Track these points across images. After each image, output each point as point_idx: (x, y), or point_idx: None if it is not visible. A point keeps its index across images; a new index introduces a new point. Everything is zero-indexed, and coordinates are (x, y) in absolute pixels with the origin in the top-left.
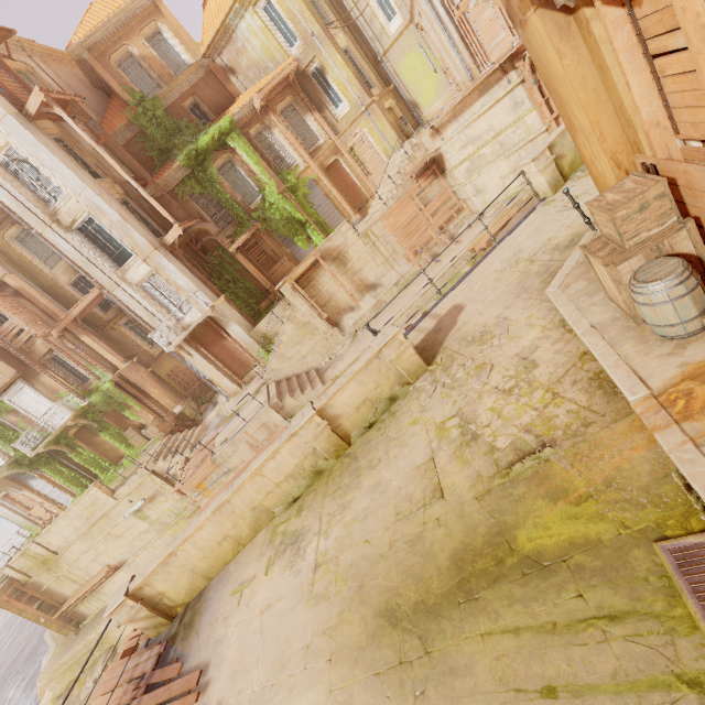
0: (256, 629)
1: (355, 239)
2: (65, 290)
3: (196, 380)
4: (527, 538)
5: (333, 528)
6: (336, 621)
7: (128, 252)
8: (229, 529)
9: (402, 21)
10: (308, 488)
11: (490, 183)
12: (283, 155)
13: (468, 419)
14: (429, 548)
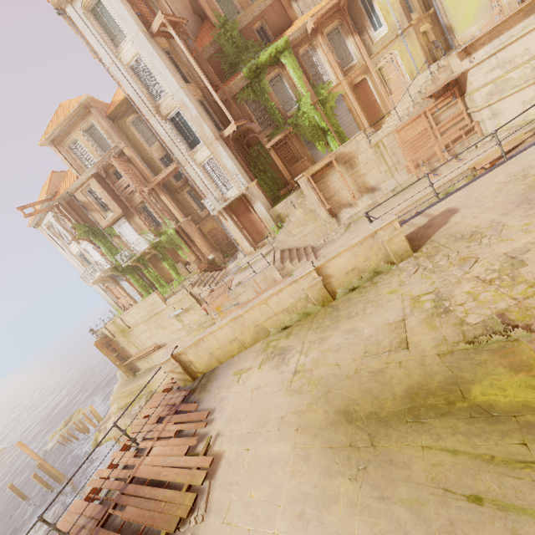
0: (247, 398)
1: (366, 148)
2: (156, 162)
3: (225, 239)
4: (480, 392)
5: (312, 351)
6: (305, 408)
7: (198, 140)
8: (238, 334)
9: None
10: (297, 322)
11: (509, 107)
12: (321, 72)
13: (443, 297)
14: (388, 380)
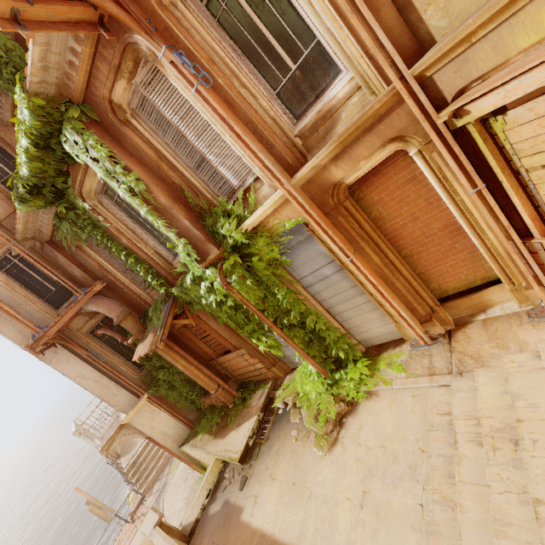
0: None
1: None
2: None
3: None
4: None
5: None
6: None
7: None
8: None
9: None
10: None
11: None
12: (209, 161)
13: None
14: None
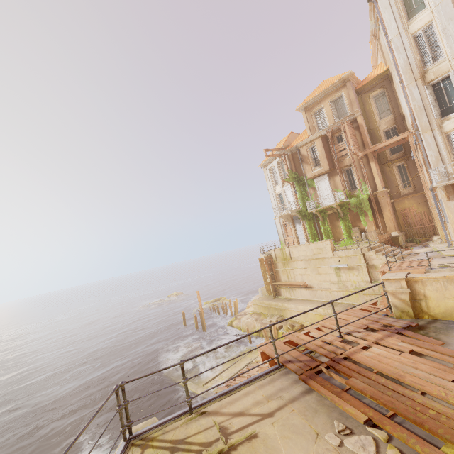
0: None
1: None
2: (379, 133)
3: (419, 224)
4: None
5: None
6: None
7: None
8: None
9: None
10: None
11: None
12: None
13: None
14: None
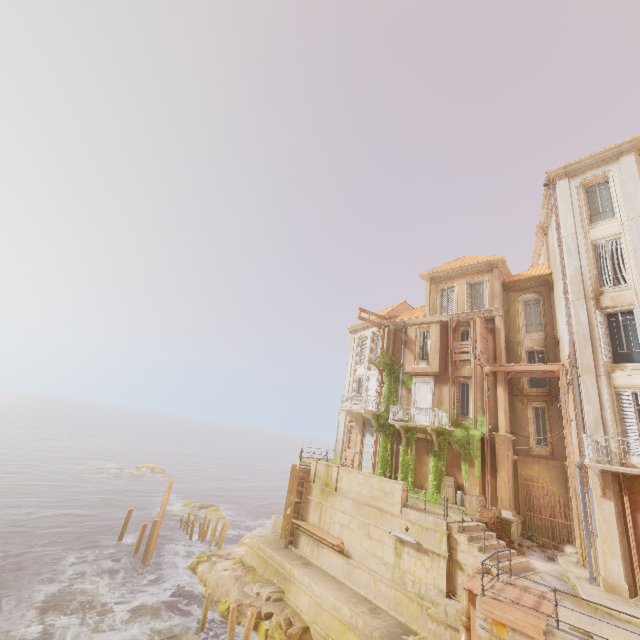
0: None
1: None
2: (520, 350)
3: (548, 512)
4: None
5: None
6: None
7: (638, 357)
8: None
9: None
10: None
11: None
12: None
13: None
14: None
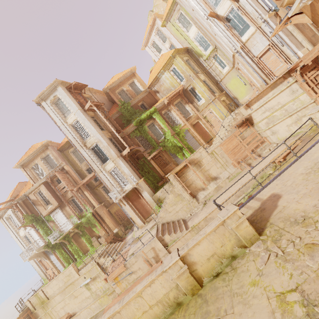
0: None
1: (206, 155)
2: (83, 172)
3: (126, 216)
4: None
5: None
6: None
7: (107, 158)
8: None
9: (229, 68)
10: (171, 315)
11: (280, 128)
12: (175, 120)
13: (311, 299)
14: None
